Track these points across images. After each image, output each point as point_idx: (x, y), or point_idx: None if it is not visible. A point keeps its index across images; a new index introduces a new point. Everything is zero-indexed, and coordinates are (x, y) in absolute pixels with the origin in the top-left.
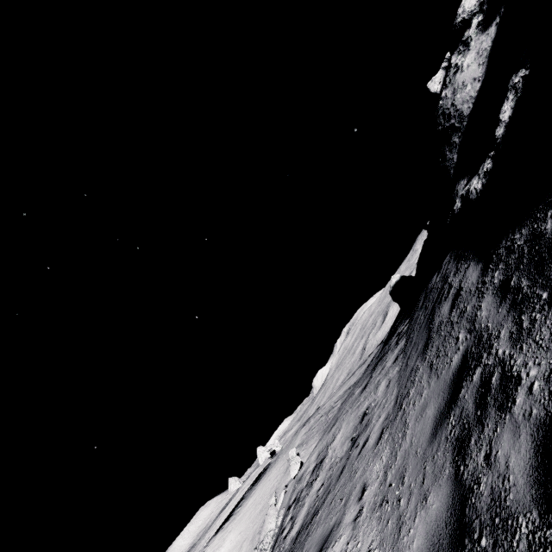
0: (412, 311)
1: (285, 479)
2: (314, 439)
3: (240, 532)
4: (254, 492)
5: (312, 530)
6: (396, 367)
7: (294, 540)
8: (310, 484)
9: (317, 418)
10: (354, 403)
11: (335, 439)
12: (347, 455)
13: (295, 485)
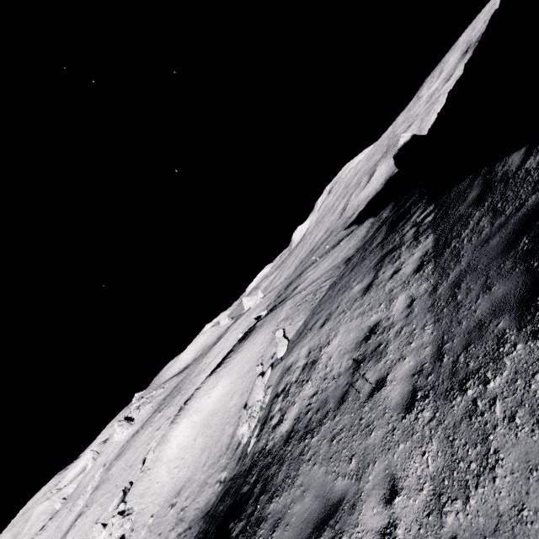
0: (442, 196)
1: (270, 350)
2: (300, 317)
3: (230, 383)
4: (241, 349)
5: (308, 458)
6: (423, 283)
7: (284, 441)
8: (300, 383)
9: (303, 296)
10: (353, 304)
11: (330, 344)
12: (348, 377)
13: (283, 372)
